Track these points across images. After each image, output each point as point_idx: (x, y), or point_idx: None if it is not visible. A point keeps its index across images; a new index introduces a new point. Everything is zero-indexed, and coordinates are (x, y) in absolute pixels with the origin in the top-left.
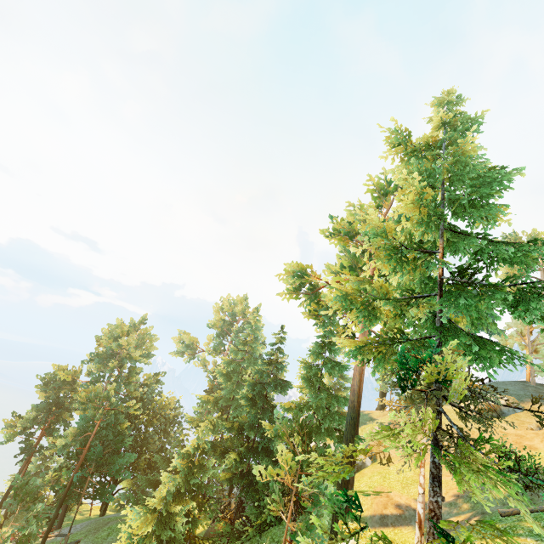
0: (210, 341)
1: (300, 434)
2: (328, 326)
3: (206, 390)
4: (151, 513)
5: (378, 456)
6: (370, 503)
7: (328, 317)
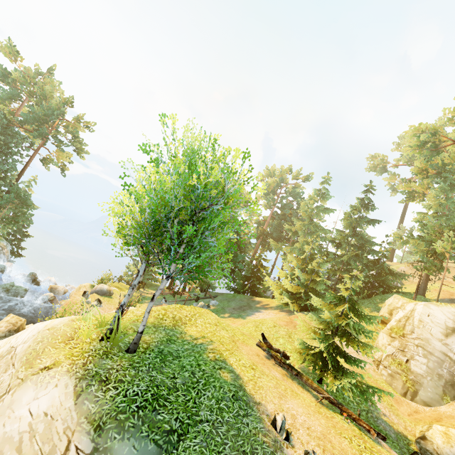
0: (259, 198)
1: (454, 231)
2: (450, 174)
3: (259, 231)
4: (308, 275)
5: (405, 283)
6: (436, 294)
7: (450, 168)
